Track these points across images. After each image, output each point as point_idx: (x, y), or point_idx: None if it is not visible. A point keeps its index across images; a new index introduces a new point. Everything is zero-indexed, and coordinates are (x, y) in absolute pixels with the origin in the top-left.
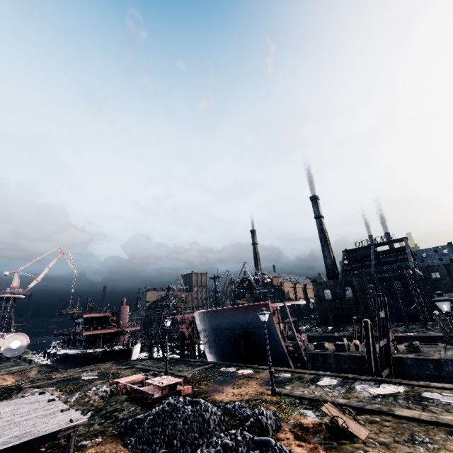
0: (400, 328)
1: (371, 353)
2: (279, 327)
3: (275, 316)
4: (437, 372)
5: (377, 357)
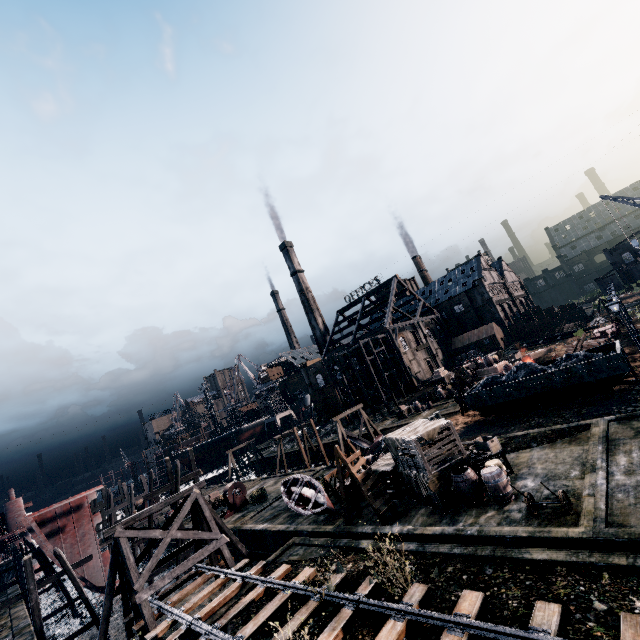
0: (372, 415)
1: (34, 601)
2: (92, 522)
3: (83, 510)
4: (230, 547)
5: (78, 586)
